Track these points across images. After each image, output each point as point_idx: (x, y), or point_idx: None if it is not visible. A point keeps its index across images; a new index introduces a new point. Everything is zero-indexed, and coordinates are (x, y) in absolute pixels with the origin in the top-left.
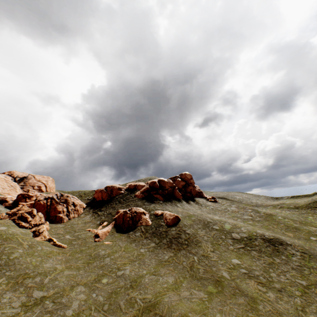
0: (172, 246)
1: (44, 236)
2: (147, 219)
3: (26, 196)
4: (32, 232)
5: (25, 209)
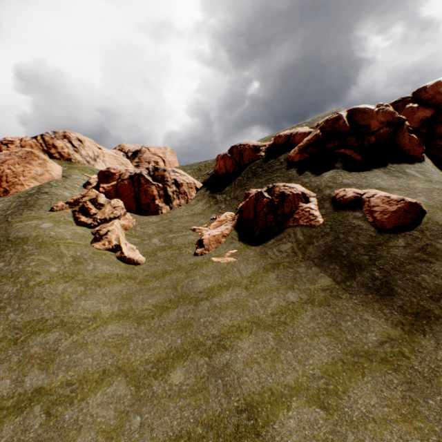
0: (394, 302)
1: (109, 241)
2: (313, 212)
3: (107, 174)
4: (95, 233)
5: (90, 195)
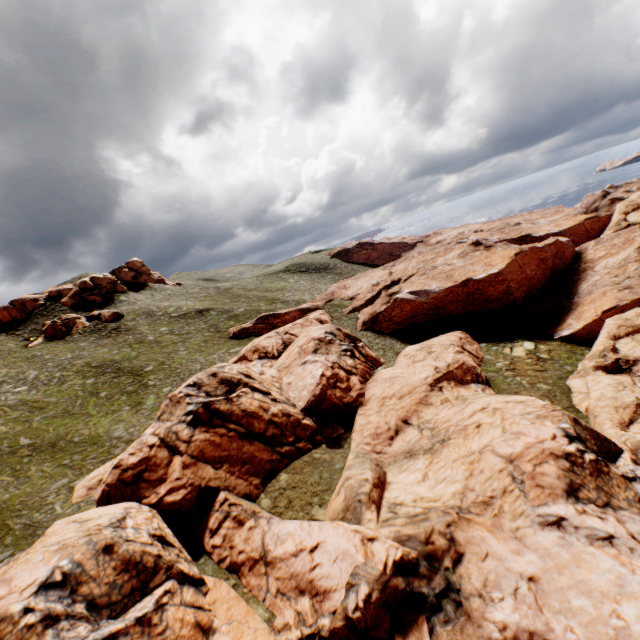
0: (112, 335)
1: None
2: (85, 322)
3: None
4: None
5: None
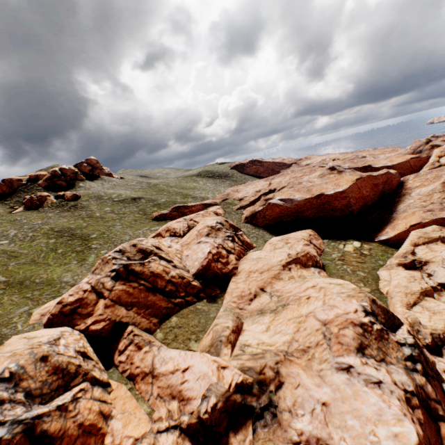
0: (71, 210)
1: None
2: (53, 199)
3: None
4: None
5: None
